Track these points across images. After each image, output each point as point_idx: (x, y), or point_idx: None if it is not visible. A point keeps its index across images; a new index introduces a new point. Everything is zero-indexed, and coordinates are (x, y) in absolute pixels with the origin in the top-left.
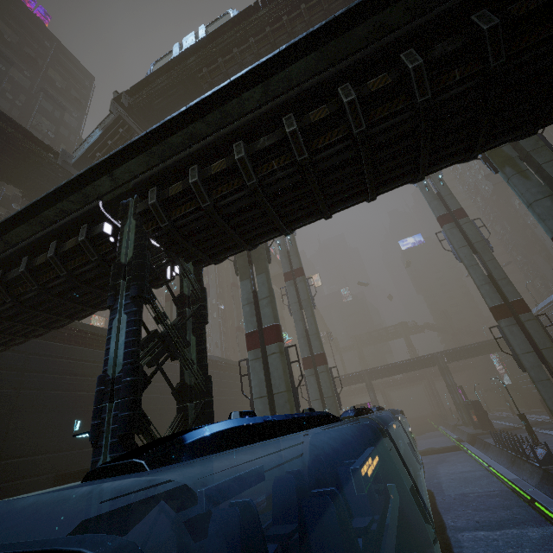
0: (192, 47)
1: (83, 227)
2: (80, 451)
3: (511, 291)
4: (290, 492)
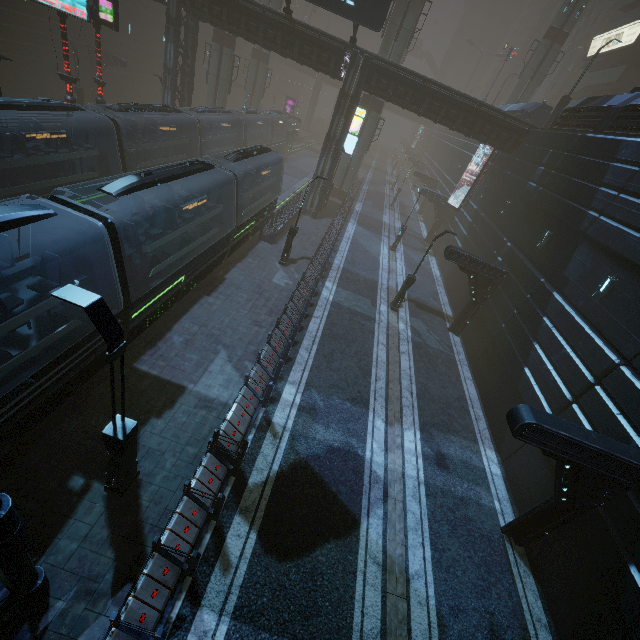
0: None
1: None
2: None
3: None
4: (211, 122)
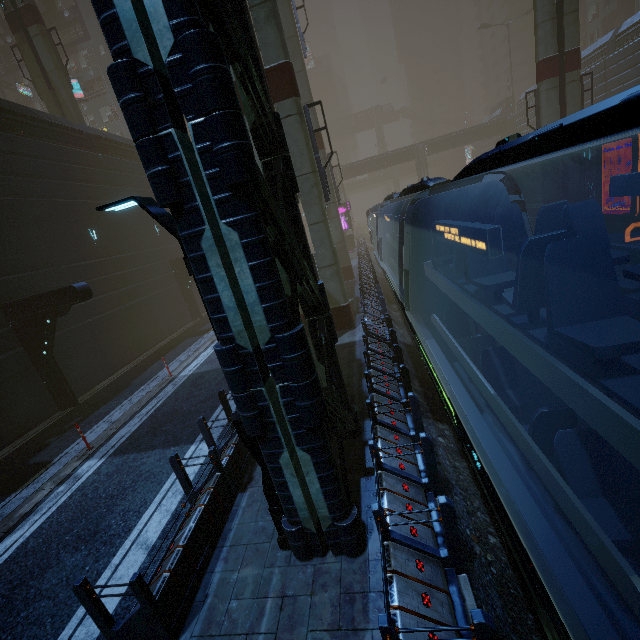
0: None
1: None
2: (17, 276)
3: (572, 35)
4: None
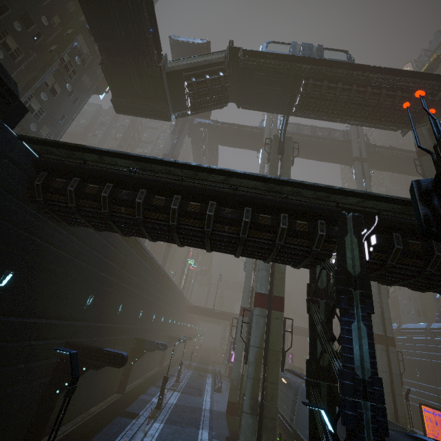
0: (313, 58)
1: (321, 222)
2: (84, 324)
3: (390, 329)
4: None
